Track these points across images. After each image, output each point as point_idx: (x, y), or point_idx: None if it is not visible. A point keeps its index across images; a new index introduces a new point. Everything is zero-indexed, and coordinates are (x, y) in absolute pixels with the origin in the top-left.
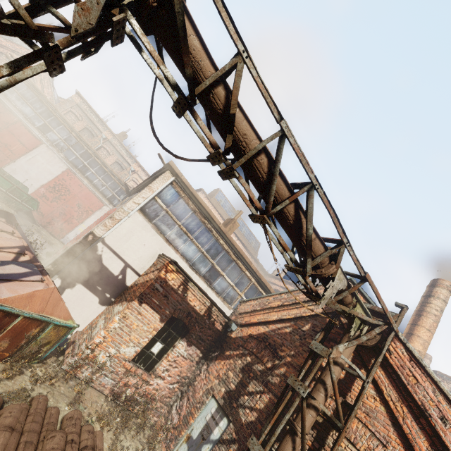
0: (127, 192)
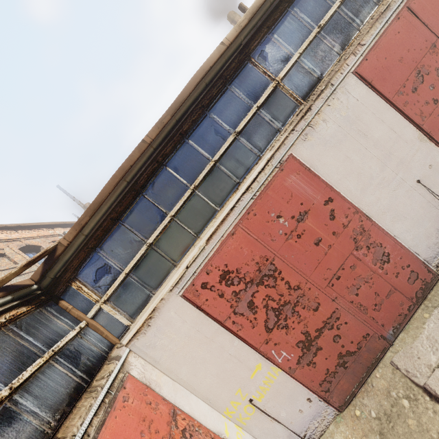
0: (37, 304)
